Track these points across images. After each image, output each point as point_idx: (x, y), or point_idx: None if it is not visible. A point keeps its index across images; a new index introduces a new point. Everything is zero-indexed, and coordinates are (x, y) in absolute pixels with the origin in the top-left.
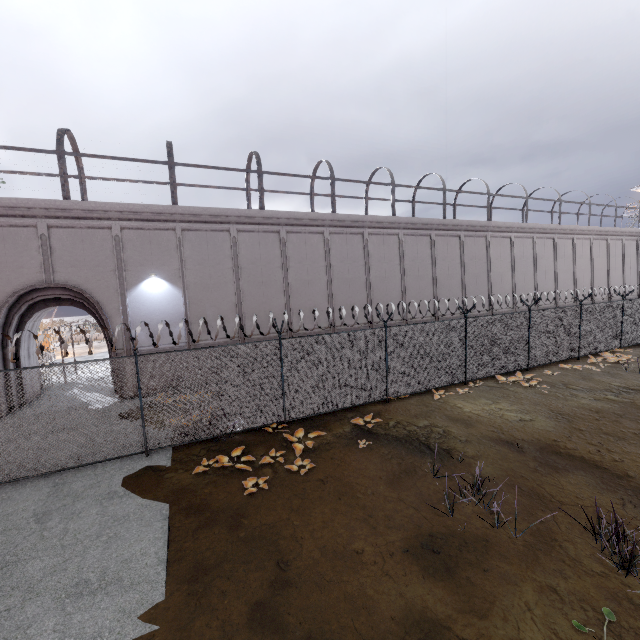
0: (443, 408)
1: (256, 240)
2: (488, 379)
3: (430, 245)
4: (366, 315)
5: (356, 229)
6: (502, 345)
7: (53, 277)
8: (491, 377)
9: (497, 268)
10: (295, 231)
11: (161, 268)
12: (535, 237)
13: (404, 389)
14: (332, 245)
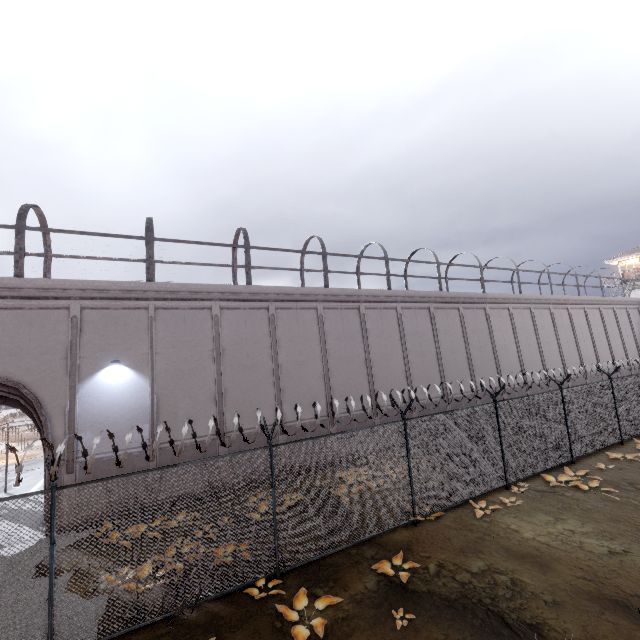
0: (494, 533)
1: (242, 318)
2: (531, 479)
3: (430, 318)
4: (378, 405)
5: (351, 303)
6: (539, 433)
7: None
8: (533, 475)
9: (501, 340)
10: (285, 307)
11: (126, 353)
12: (532, 308)
13: (435, 503)
14: (326, 321)
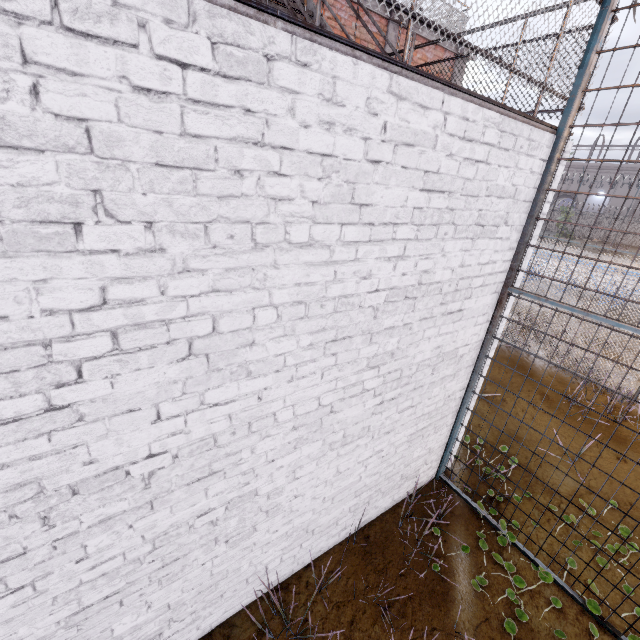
0: None
1: None
2: None
3: None
4: None
5: None
6: None
7: (569, 188)
8: None
9: None
10: None
11: (606, 189)
12: None
13: None
14: None
